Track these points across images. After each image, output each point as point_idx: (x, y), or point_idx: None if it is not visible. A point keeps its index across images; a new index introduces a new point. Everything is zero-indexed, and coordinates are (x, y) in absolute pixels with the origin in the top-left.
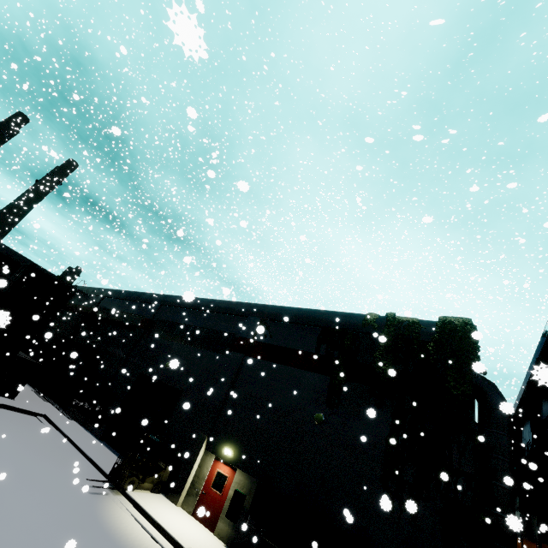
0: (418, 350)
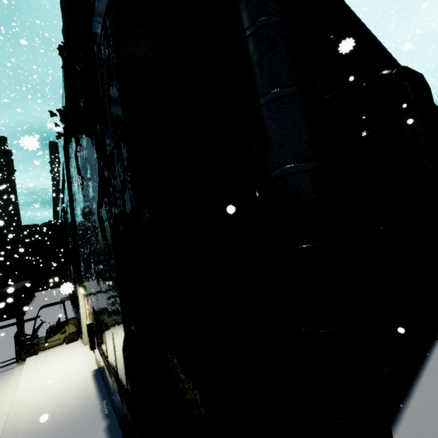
0: None
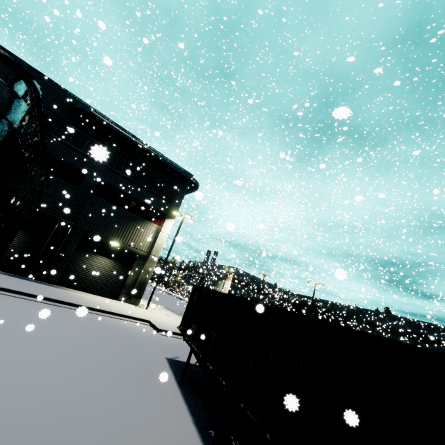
0: None
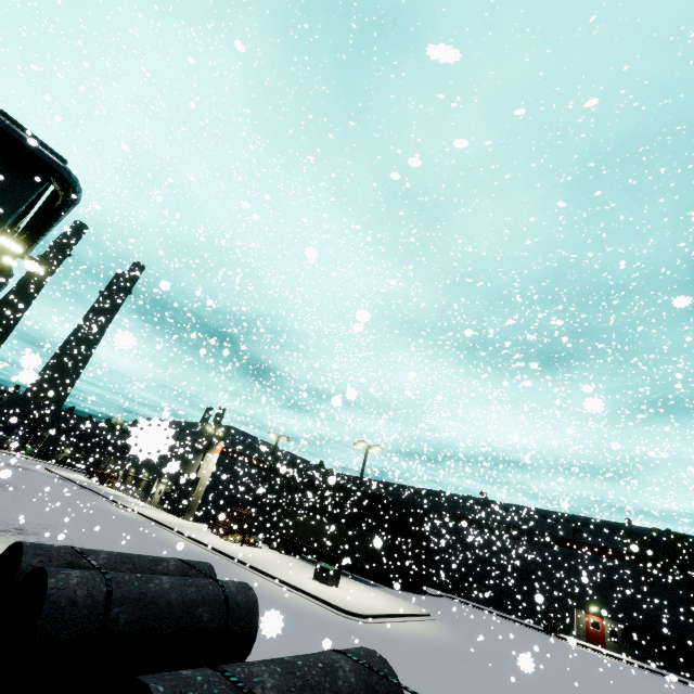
0: (691, 553)
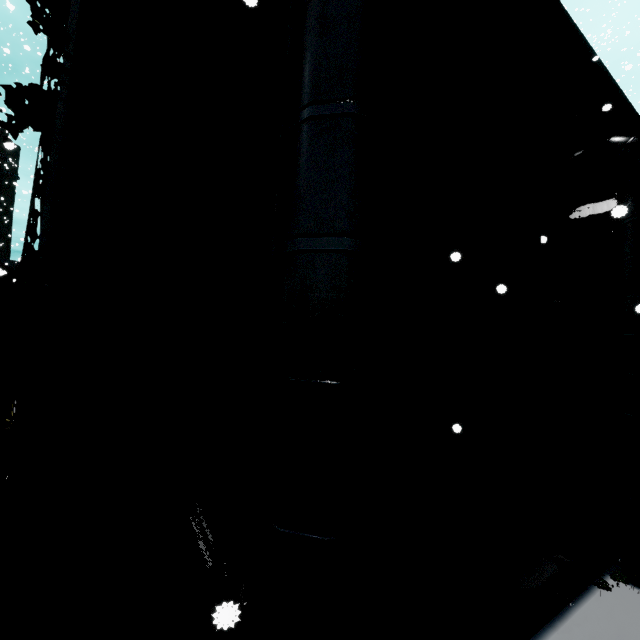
0: None
